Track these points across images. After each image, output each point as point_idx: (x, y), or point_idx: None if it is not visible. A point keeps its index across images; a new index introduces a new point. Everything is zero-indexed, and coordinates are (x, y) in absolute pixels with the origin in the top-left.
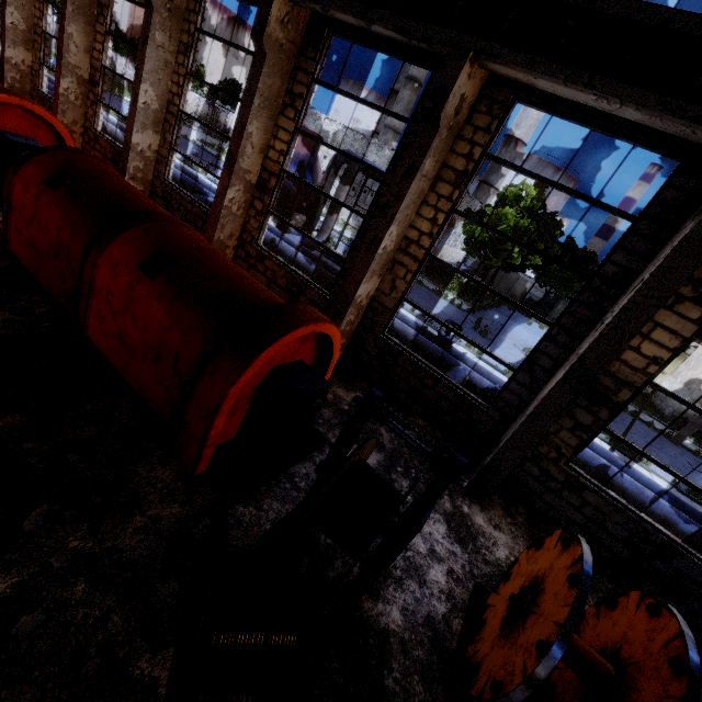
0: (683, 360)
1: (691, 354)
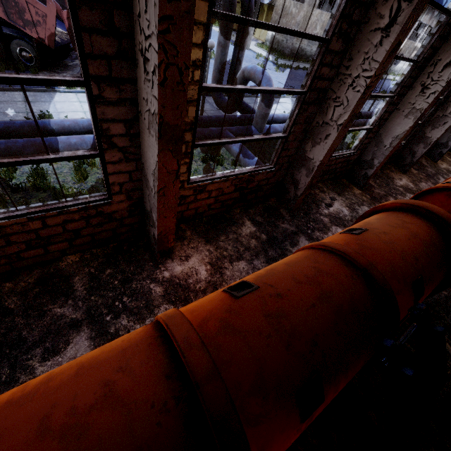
0: (272, 10)
1: (275, 5)
